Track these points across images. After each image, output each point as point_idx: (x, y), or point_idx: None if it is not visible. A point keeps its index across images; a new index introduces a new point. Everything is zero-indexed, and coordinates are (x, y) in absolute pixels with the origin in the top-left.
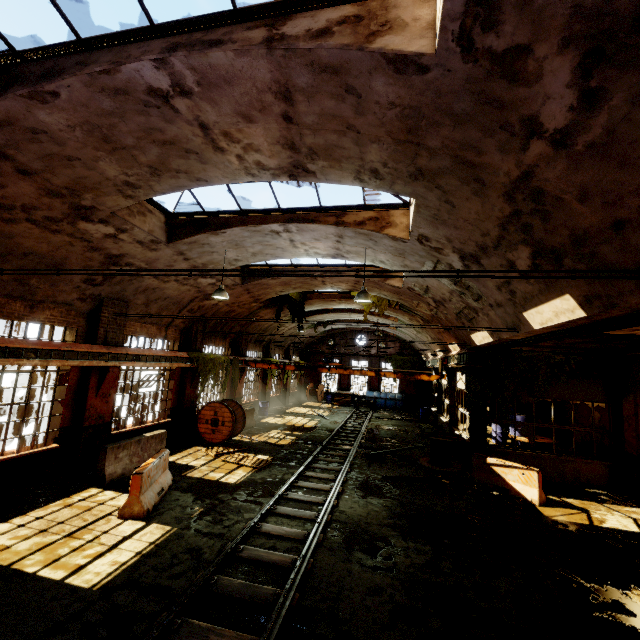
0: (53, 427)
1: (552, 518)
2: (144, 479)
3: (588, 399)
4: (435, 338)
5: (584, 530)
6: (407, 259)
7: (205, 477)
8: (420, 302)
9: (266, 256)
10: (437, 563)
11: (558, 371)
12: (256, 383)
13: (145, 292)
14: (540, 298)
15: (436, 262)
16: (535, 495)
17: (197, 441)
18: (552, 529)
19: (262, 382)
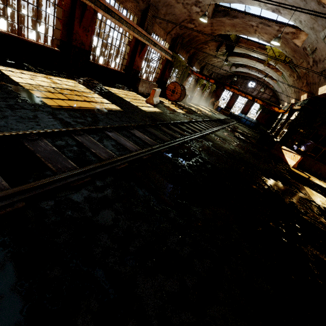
0: (123, 64)
1: (293, 170)
2: (155, 93)
3: None
4: (296, 91)
5: (303, 177)
6: (317, 22)
7: (169, 106)
8: (304, 61)
9: None
10: (244, 154)
11: None
12: (190, 86)
13: (167, 6)
14: None
15: None
16: (293, 164)
17: (164, 97)
18: (291, 171)
19: (193, 86)
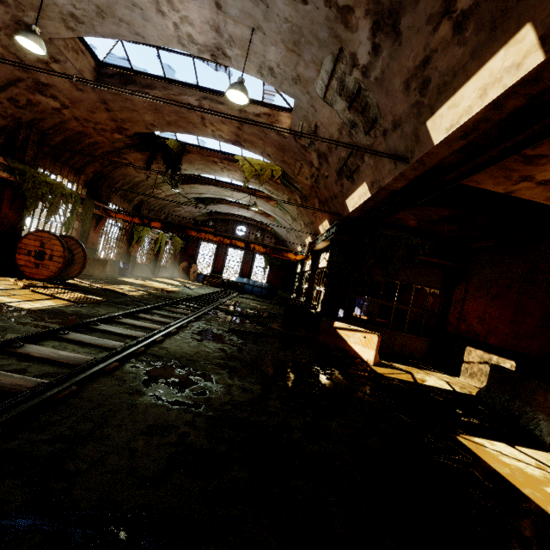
0: None
1: (384, 375)
2: None
3: (428, 284)
4: (308, 223)
5: (411, 385)
6: (302, 59)
7: None
8: (303, 163)
9: (120, 26)
10: (263, 402)
11: (413, 253)
12: (120, 243)
13: None
14: (468, 70)
15: (337, 56)
16: (371, 356)
17: (13, 274)
18: (385, 382)
19: (128, 244)
